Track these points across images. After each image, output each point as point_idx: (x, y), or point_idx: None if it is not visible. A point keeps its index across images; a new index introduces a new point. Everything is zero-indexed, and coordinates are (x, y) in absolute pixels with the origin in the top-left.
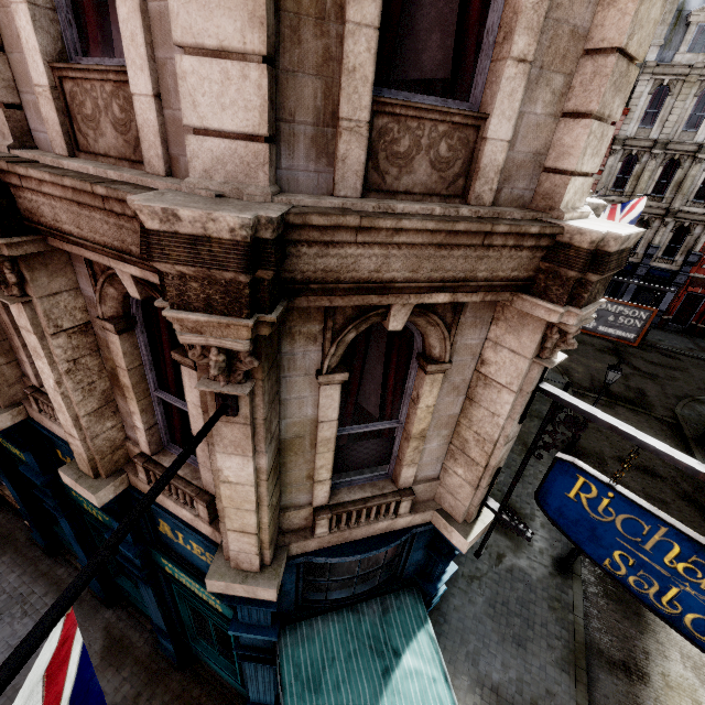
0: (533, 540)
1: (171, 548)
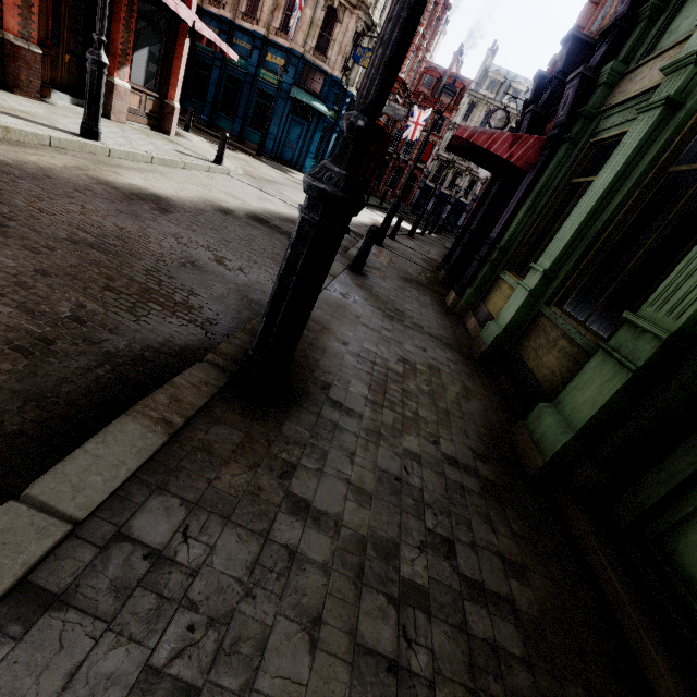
0: None
1: (267, 66)
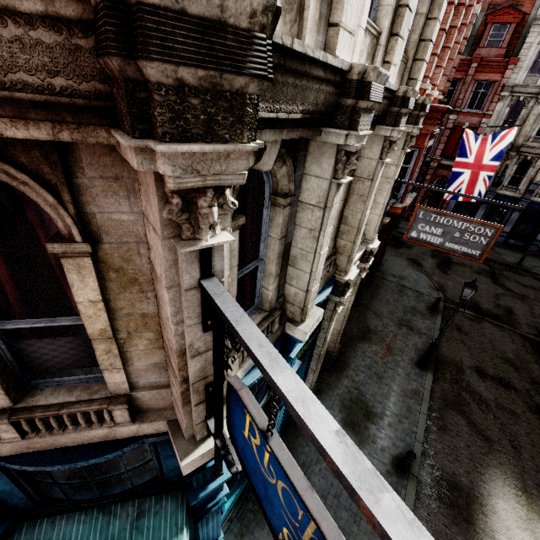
0: (378, 437)
1: None
